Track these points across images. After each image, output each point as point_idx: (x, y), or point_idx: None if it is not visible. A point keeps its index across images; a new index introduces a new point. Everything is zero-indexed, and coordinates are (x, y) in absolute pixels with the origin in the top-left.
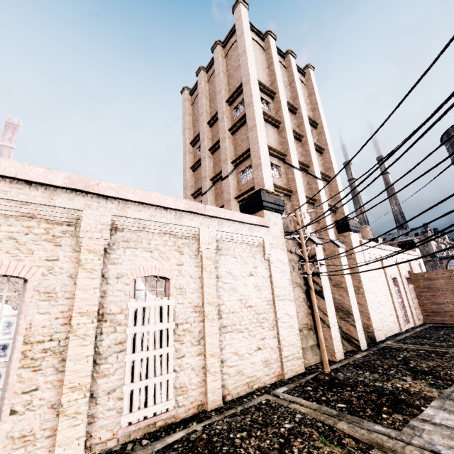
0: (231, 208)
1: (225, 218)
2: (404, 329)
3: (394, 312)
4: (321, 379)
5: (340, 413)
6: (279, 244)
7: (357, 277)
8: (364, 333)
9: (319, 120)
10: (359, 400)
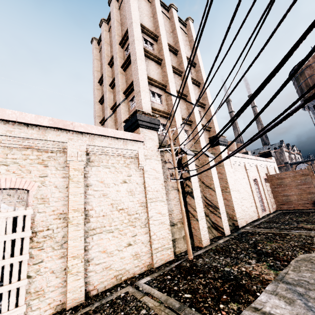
0: (122, 129)
1: (97, 133)
2: (262, 216)
3: (254, 204)
4: (183, 267)
5: (181, 306)
6: (153, 156)
7: (225, 180)
8: (230, 222)
9: (197, 60)
10: (205, 288)
